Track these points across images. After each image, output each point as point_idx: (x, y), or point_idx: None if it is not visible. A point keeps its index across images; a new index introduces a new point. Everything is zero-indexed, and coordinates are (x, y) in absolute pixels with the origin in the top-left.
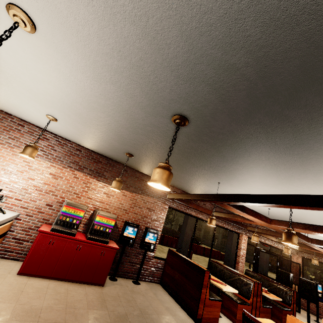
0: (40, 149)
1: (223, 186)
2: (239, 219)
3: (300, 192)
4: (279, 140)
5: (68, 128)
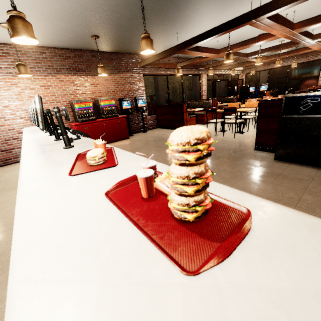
0: (11, 67)
1: (181, 35)
2: (198, 61)
3: (234, 16)
4: None
5: None
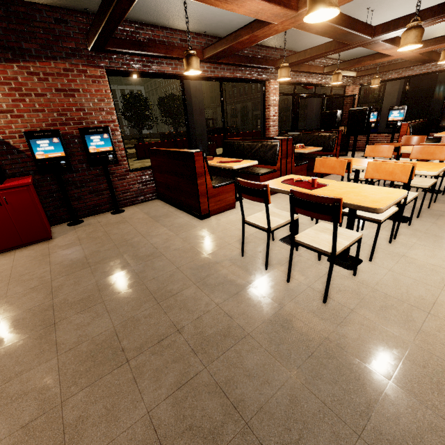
0: None
1: None
2: (245, 38)
3: None
4: None
5: None
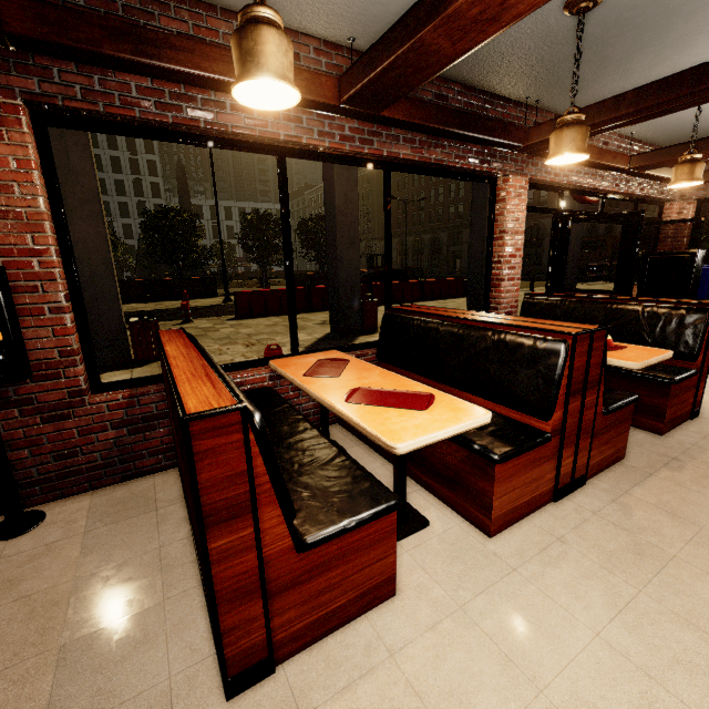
0: None
1: None
2: None
3: None
4: None
5: None
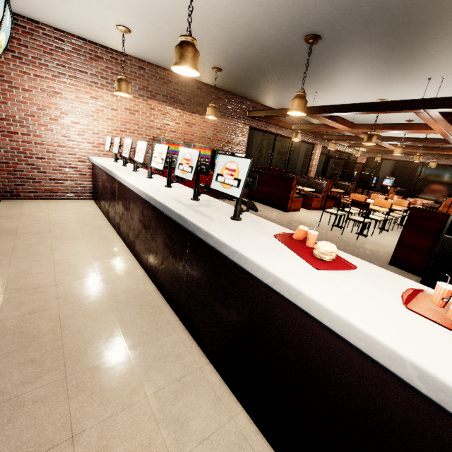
0: (99, 75)
1: (318, 96)
2: (323, 129)
3: (392, 95)
4: (395, 55)
5: (140, 41)
